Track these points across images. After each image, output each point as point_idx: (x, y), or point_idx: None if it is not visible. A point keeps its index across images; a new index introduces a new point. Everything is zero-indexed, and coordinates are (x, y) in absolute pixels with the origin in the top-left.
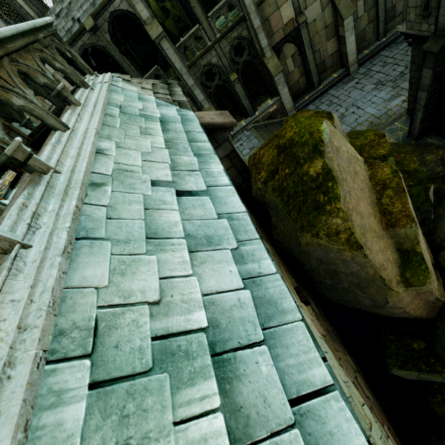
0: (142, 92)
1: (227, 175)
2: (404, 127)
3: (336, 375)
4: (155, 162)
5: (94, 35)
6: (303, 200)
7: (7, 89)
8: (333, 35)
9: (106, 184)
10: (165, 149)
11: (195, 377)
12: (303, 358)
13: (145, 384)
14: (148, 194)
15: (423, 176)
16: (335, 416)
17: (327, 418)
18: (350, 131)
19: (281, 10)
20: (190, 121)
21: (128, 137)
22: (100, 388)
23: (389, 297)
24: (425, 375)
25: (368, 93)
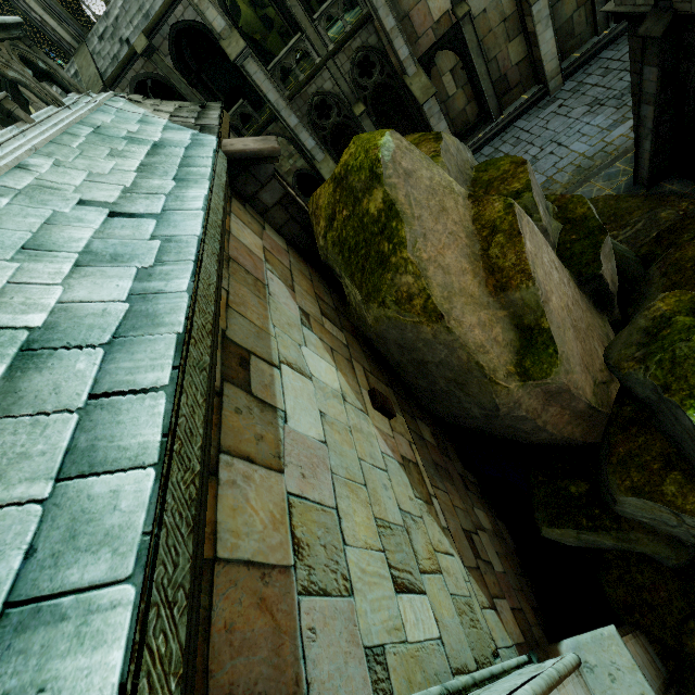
0: (150, 115)
1: (205, 200)
2: (629, 169)
3: (383, 495)
4: (104, 183)
5: (150, 61)
6: (366, 254)
7: None
8: (517, 31)
9: (2, 196)
10: (134, 172)
11: None
12: (146, 363)
13: None
14: (63, 211)
15: (594, 224)
16: (140, 411)
17: (126, 411)
18: (545, 182)
19: None
20: (201, 146)
21: (83, 157)
22: None
23: (496, 396)
24: (587, 534)
25: (576, 120)
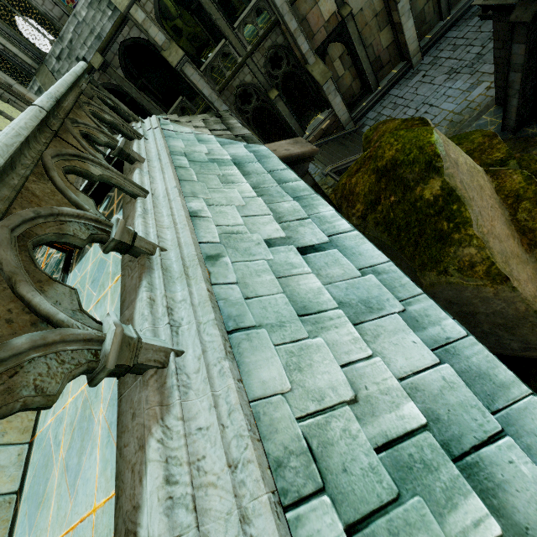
0: (197, 132)
1: (342, 218)
2: (495, 120)
3: None
4: (256, 216)
5: (104, 74)
6: (419, 232)
7: (83, 158)
8: (386, 23)
9: (222, 255)
10: (258, 197)
11: (452, 495)
12: None
13: (404, 517)
14: (270, 258)
15: None
16: None
17: None
18: None
19: (319, 4)
20: (266, 157)
21: (212, 190)
22: (358, 533)
23: None
24: None
25: (440, 86)
